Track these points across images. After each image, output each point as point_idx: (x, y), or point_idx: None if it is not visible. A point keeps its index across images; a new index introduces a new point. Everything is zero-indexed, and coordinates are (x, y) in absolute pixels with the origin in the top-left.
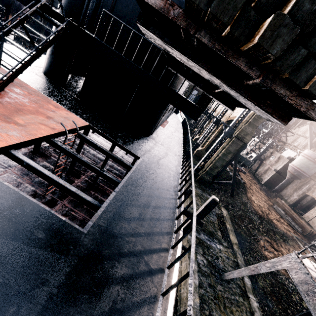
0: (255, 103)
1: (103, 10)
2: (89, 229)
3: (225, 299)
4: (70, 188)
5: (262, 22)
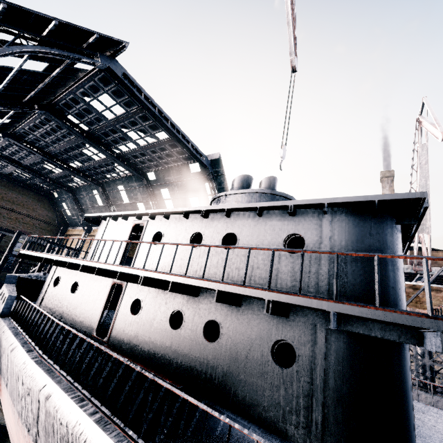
0: None
1: None
2: None
3: None
4: None
5: None
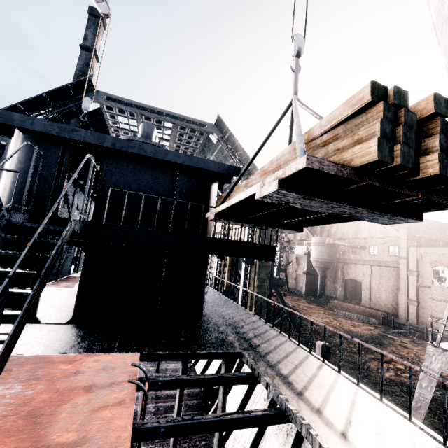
0: (397, 214)
1: (111, 189)
2: None
3: None
4: None
5: (419, 160)
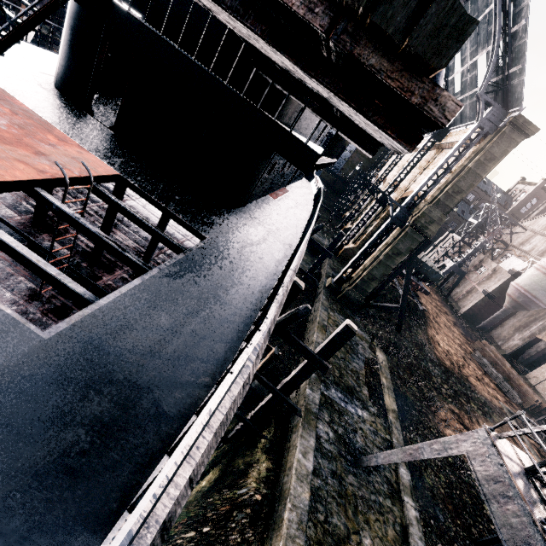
0: (353, 105)
1: None
2: (56, 335)
3: (358, 500)
4: (46, 269)
5: None
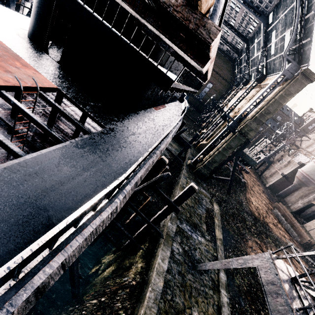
0: (167, 36)
1: None
2: None
3: (193, 289)
4: None
5: None
